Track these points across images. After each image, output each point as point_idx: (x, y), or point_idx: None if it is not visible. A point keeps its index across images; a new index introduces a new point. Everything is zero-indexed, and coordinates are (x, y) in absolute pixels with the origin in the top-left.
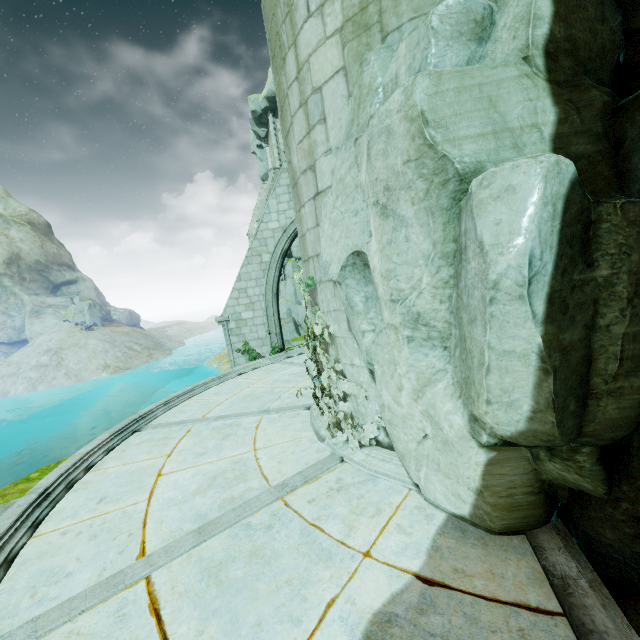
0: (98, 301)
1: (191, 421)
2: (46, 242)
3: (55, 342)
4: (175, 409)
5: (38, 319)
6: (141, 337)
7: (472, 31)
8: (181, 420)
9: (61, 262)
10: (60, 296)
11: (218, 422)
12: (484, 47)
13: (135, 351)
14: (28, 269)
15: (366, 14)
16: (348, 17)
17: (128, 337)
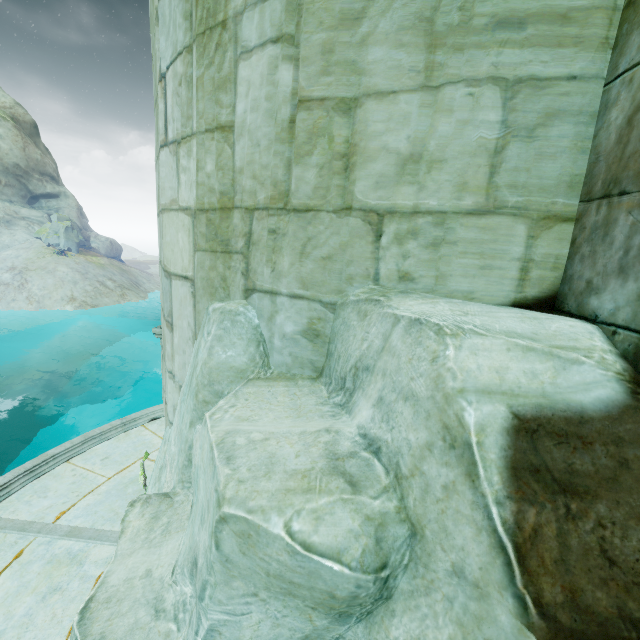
0: (78, 223)
1: (35, 529)
2: (29, 145)
3: (22, 260)
4: (40, 481)
5: (8, 230)
6: (118, 273)
7: (321, 600)
8: (27, 520)
9: (44, 171)
10: (37, 208)
11: (64, 543)
12: (352, 625)
13: (107, 288)
14: (5, 171)
15: (229, 221)
16: (203, 203)
17: (103, 271)
